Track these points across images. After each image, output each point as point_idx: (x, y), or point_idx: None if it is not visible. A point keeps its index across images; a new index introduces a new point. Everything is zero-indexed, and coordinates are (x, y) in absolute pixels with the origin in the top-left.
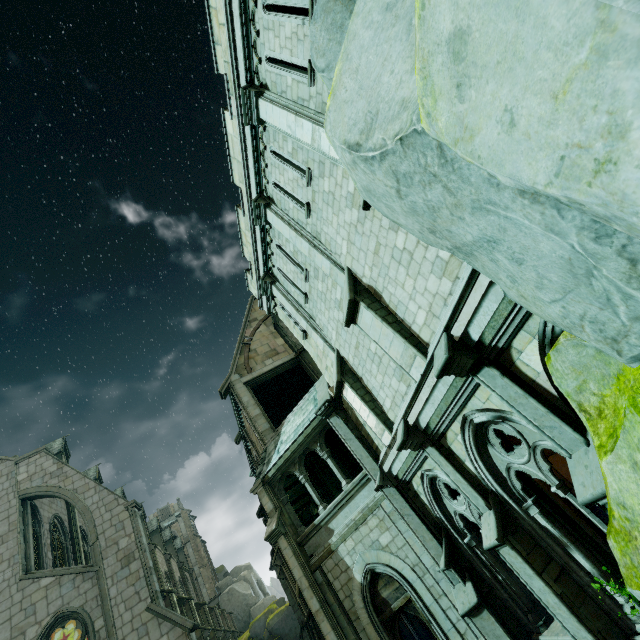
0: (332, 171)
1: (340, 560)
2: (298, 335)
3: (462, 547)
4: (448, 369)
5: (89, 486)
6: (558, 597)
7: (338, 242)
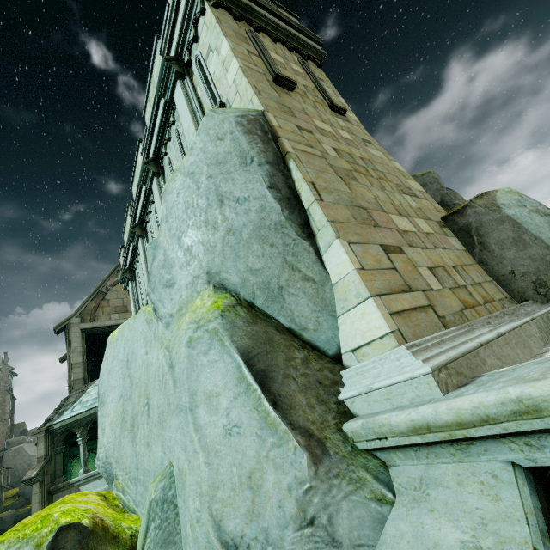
0: None
1: None
2: None
3: None
4: None
5: None
6: None
7: None
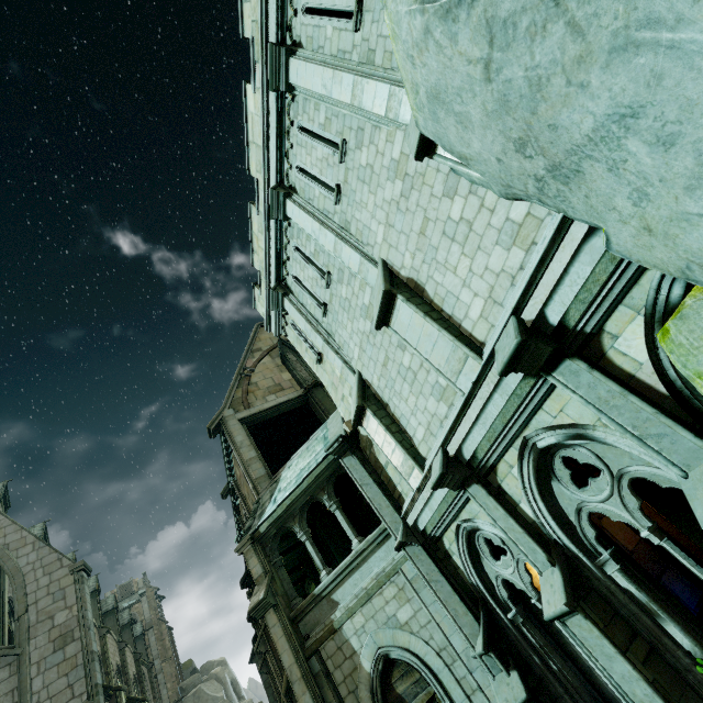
0: (373, 137)
1: (344, 642)
2: (310, 360)
3: (504, 624)
4: (517, 362)
5: (26, 541)
6: (651, 686)
7: (373, 229)
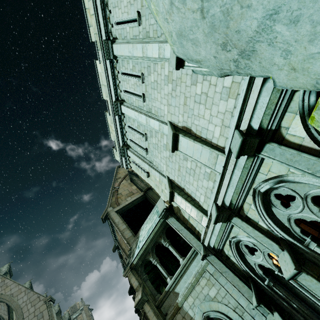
0: (155, 68)
1: (185, 313)
2: (144, 176)
3: (264, 288)
4: (243, 150)
5: (21, 290)
6: None
7: (162, 108)
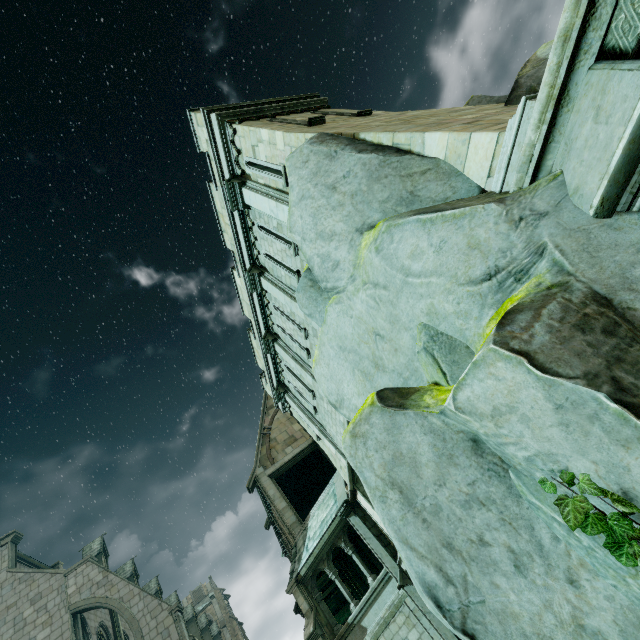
0: None
1: None
2: (312, 434)
3: None
4: None
5: (134, 593)
6: None
7: None
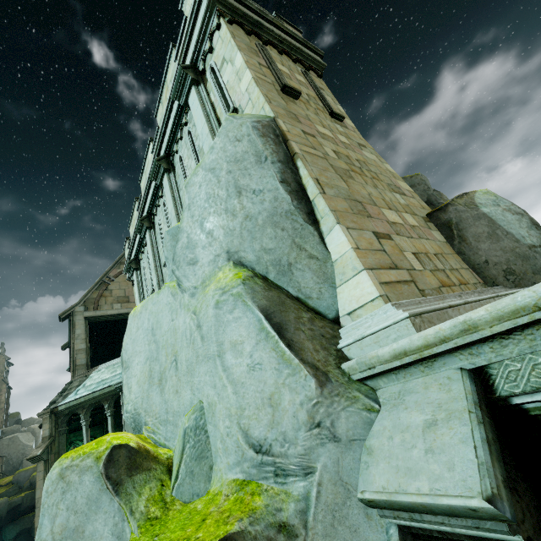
0: None
1: None
2: None
3: None
4: None
5: None
6: None
7: None
